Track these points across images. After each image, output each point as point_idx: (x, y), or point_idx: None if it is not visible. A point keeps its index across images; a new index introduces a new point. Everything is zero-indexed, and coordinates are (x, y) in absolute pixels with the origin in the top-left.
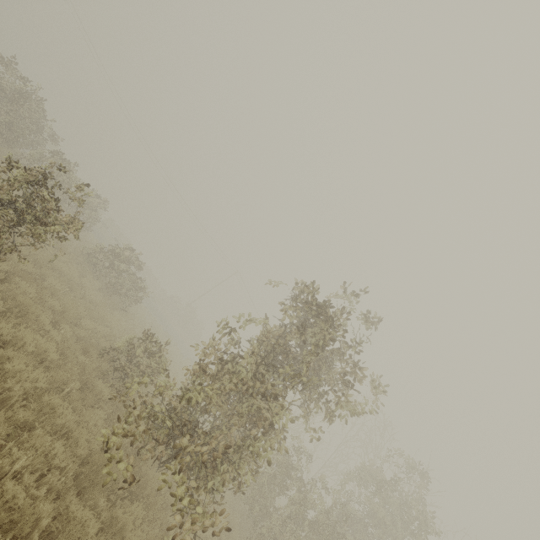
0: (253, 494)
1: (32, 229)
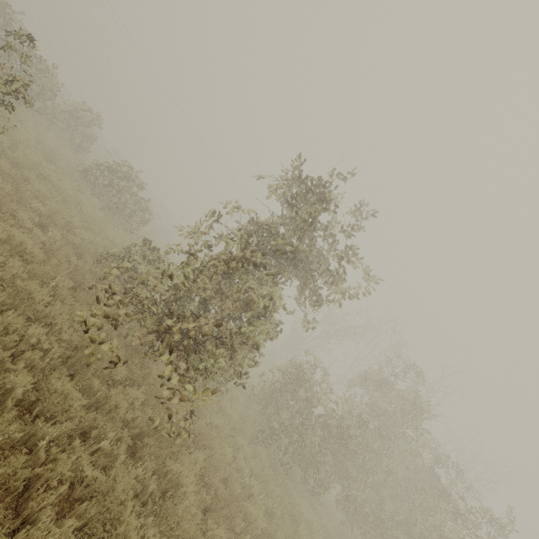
0: (266, 396)
1: None
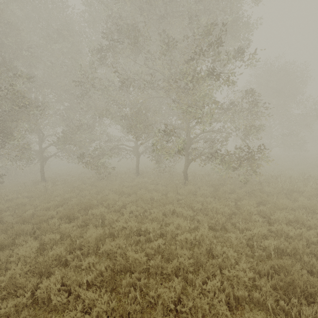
0: None
1: None
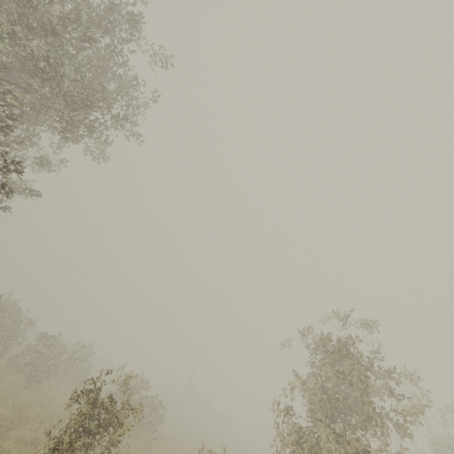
0: None
1: (111, 438)
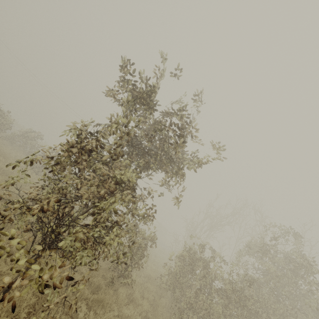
0: (171, 281)
1: None
